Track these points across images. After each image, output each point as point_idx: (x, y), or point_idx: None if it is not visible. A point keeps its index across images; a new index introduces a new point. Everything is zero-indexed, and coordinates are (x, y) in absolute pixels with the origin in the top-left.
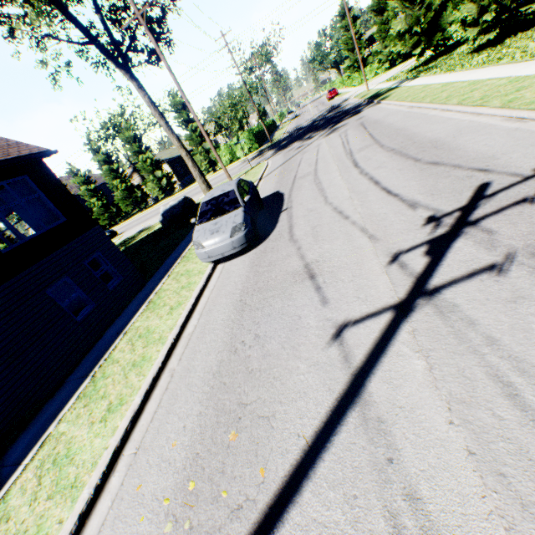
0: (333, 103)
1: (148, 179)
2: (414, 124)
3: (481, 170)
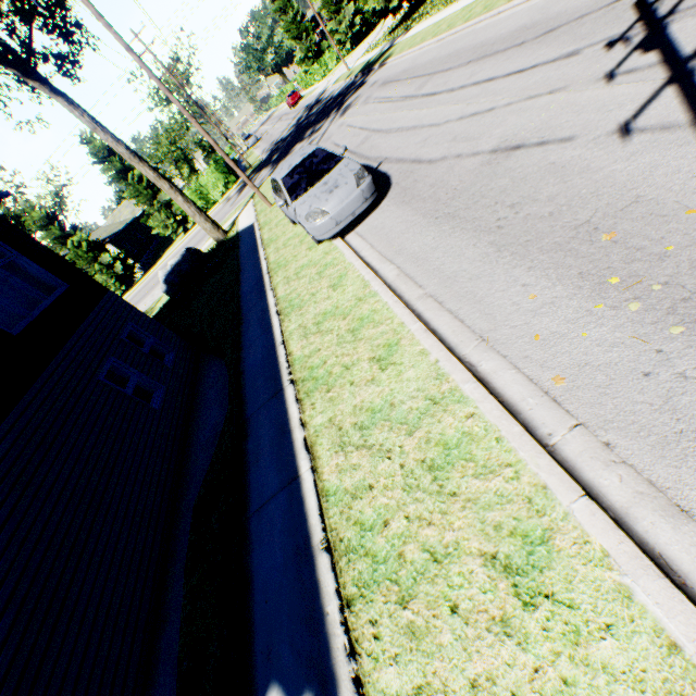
0: (305, 104)
1: (92, 271)
2: (468, 41)
3: (617, 1)
